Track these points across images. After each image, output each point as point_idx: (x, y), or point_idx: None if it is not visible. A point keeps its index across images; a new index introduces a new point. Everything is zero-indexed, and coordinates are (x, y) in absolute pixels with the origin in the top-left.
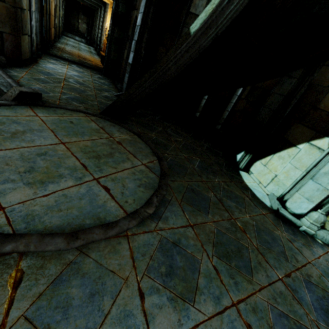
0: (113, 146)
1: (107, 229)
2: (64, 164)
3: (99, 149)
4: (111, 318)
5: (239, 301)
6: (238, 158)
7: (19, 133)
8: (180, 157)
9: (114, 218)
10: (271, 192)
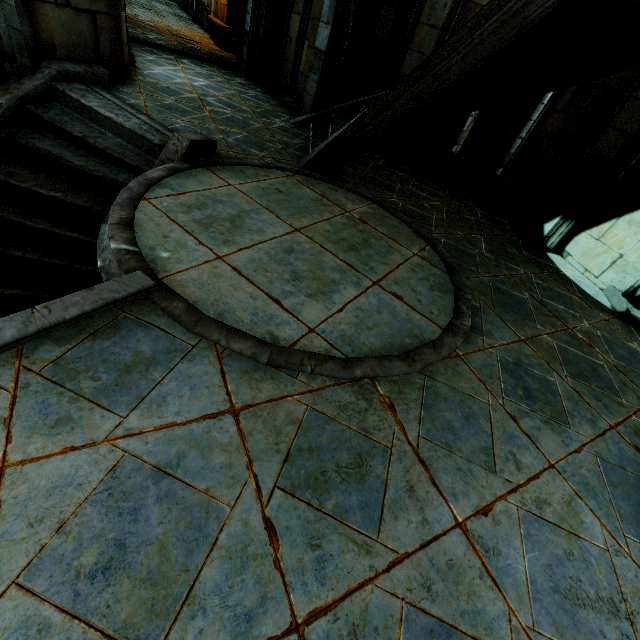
0: (359, 228)
1: (436, 348)
2: (325, 264)
3: (347, 236)
4: (498, 439)
5: (616, 424)
6: (547, 229)
7: (237, 220)
8: (454, 236)
9: (433, 335)
10: (609, 284)
